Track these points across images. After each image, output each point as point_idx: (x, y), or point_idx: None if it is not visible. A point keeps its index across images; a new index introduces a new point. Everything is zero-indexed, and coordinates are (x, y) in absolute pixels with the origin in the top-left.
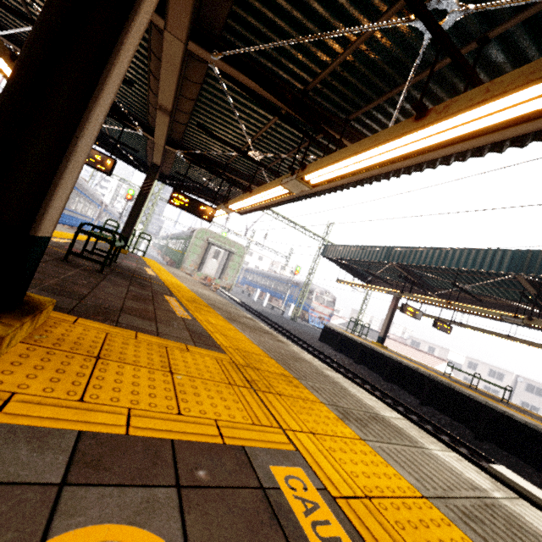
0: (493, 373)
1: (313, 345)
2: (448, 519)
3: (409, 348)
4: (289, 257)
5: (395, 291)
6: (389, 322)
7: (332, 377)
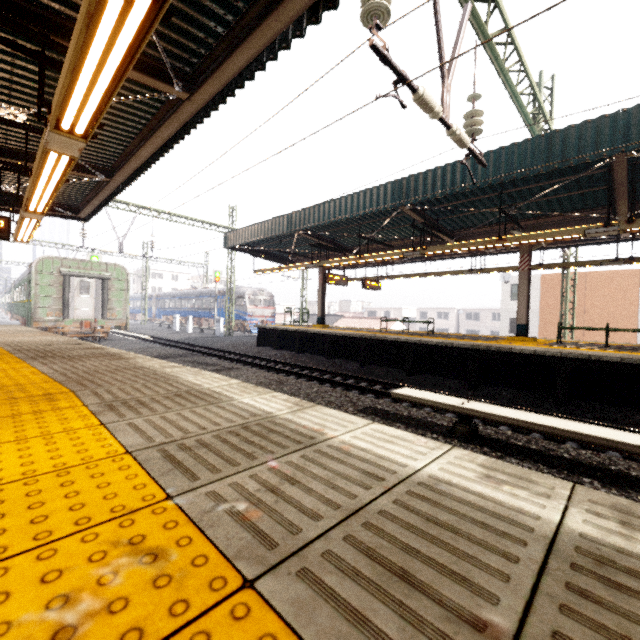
0: (440, 315)
1: (250, 354)
2: (137, 463)
3: (364, 320)
4: (206, 264)
5: (313, 263)
6: (323, 299)
7: (168, 373)
